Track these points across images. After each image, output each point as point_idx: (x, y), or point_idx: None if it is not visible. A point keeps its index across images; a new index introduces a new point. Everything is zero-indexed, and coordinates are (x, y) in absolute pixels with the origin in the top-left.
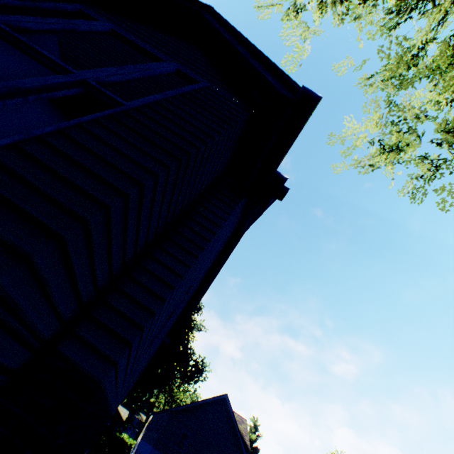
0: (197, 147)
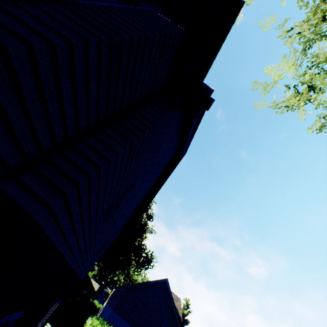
0: (131, 35)
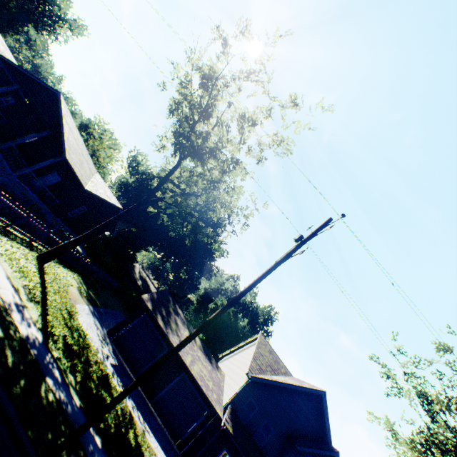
0: None
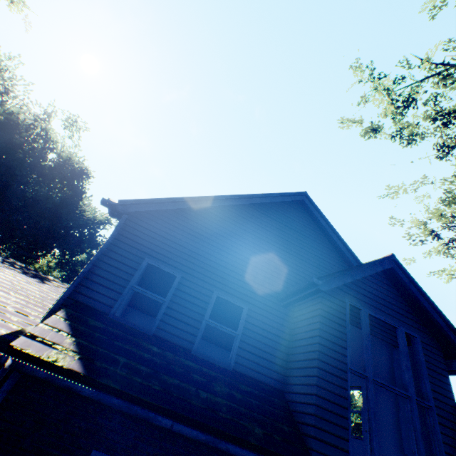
0: None
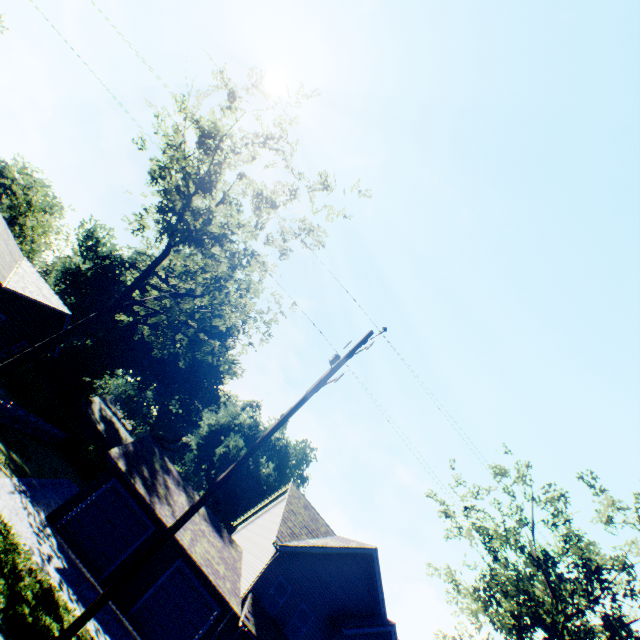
0: None
